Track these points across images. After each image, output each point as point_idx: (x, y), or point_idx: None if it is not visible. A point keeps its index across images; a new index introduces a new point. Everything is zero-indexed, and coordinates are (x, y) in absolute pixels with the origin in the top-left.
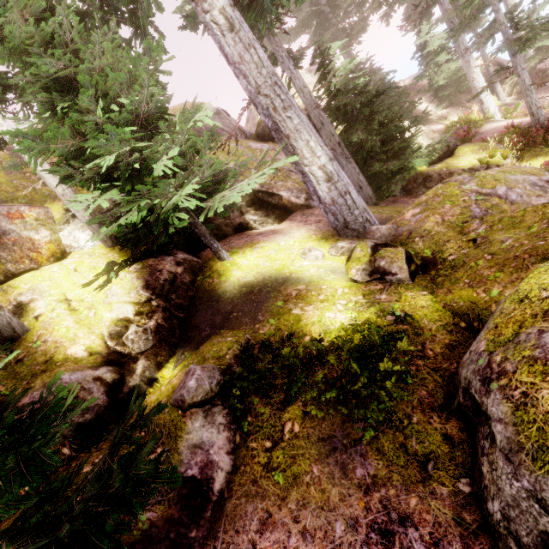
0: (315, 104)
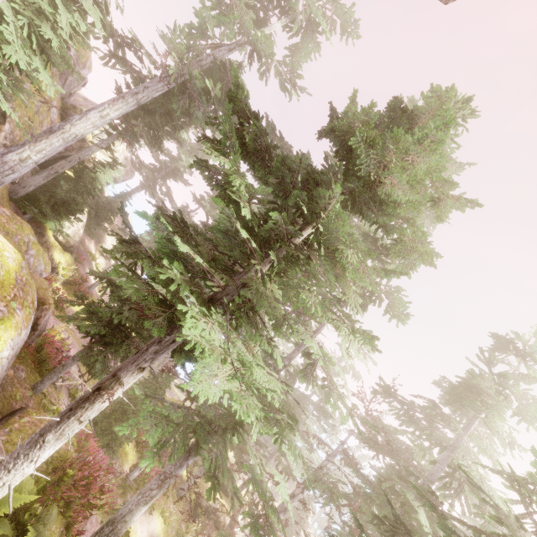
0: (83, 158)
